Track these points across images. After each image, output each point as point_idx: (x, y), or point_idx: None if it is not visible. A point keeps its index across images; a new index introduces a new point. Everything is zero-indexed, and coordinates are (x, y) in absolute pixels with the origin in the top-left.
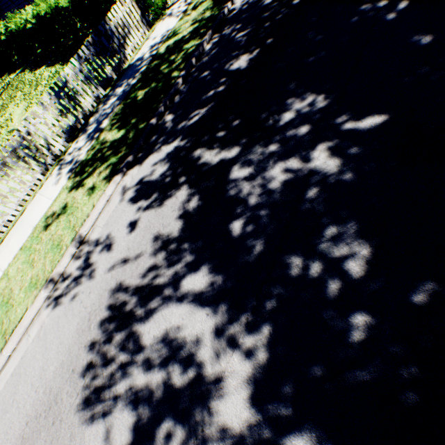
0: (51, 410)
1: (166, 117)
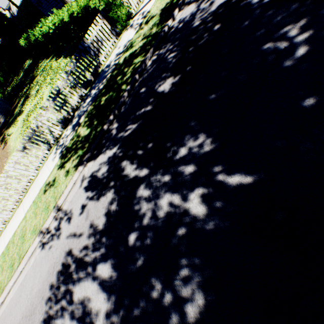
0: (31, 316)
1: (114, 124)
